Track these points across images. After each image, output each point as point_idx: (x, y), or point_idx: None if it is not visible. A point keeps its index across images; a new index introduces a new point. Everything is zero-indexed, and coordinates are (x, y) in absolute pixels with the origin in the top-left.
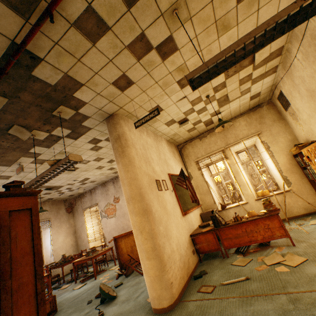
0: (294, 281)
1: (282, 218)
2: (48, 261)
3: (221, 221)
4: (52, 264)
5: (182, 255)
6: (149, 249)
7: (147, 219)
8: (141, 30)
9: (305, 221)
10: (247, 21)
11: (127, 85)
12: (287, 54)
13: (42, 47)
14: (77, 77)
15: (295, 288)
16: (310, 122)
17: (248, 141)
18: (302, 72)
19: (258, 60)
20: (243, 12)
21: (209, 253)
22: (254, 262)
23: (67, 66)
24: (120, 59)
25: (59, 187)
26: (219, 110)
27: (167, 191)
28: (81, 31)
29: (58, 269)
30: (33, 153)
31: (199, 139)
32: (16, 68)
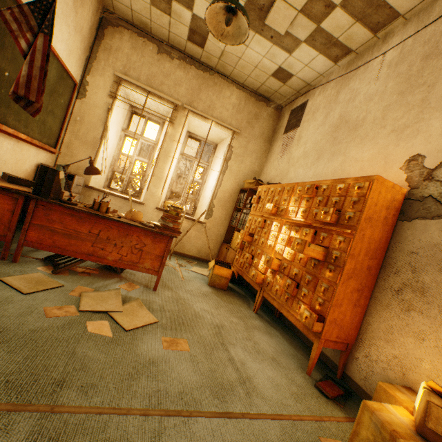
0: (98, 370)
1: None
2: None
3: (63, 193)
4: None
5: None
6: None
7: None
8: None
9: (189, 264)
10: None
11: None
12: (380, 42)
13: None
14: None
15: (85, 392)
16: (297, 163)
17: (216, 130)
18: (365, 85)
19: None
20: None
21: None
22: (59, 295)
23: None
24: None
25: None
26: None
27: None
28: None
29: None
30: None
31: (158, 50)
32: None
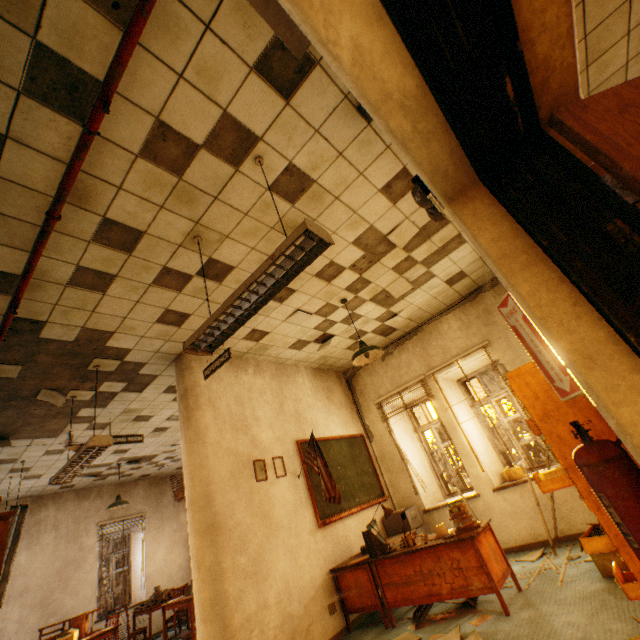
0: None
1: (553, 537)
2: (137, 597)
3: (385, 544)
4: (138, 606)
5: (293, 615)
6: (207, 601)
7: (211, 543)
8: (162, 265)
9: None
10: (330, 213)
11: (182, 318)
12: None
13: (41, 311)
14: (101, 327)
15: None
16: None
17: (469, 361)
18: None
19: (402, 242)
20: (312, 207)
21: (378, 612)
22: None
23: (81, 320)
24: (151, 296)
25: (150, 457)
26: (392, 311)
27: (283, 479)
28: (81, 286)
29: (152, 615)
30: (84, 417)
31: (381, 359)
32: (20, 336)
